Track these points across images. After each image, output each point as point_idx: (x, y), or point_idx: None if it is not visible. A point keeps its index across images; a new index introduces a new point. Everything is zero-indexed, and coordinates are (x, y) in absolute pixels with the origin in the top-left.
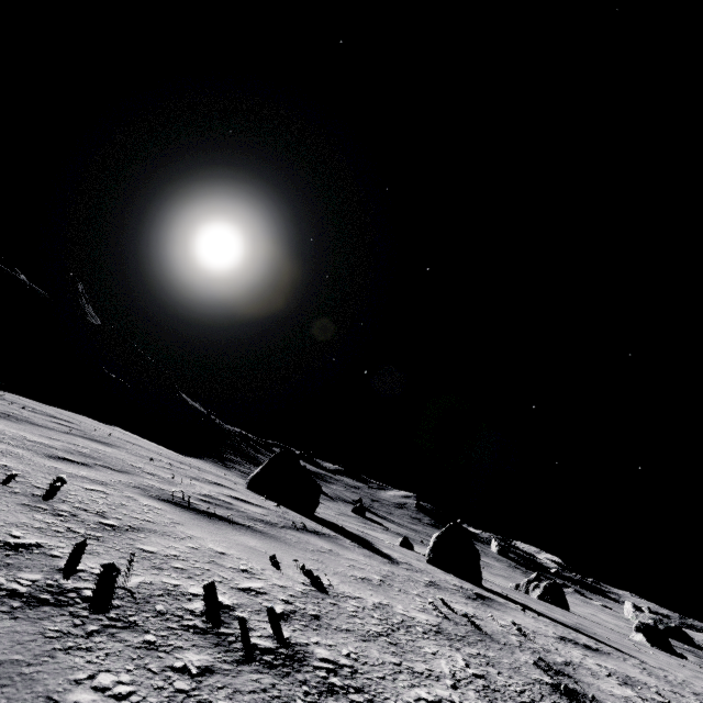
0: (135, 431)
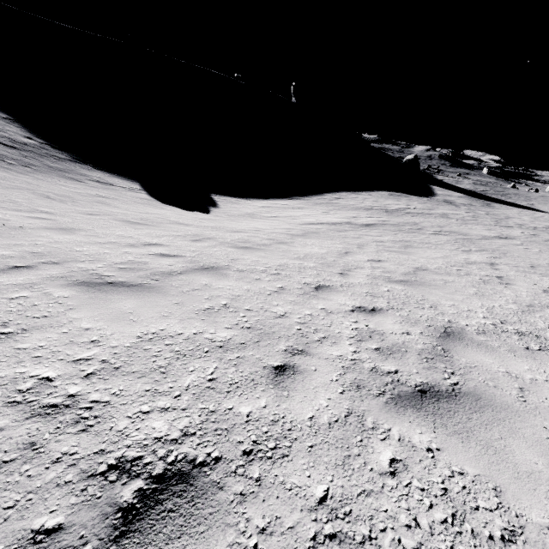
0: None
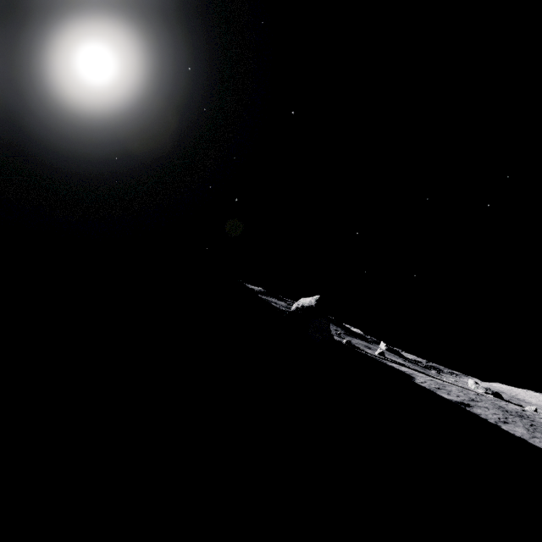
0: None
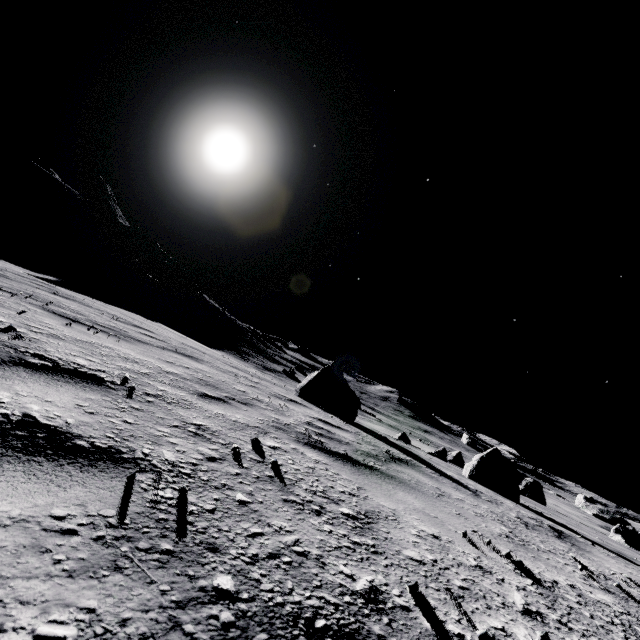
0: (168, 324)
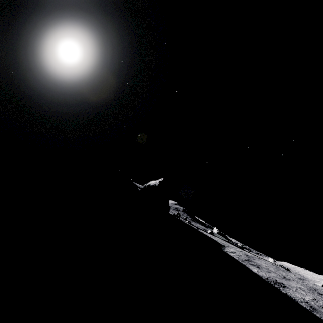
0: None
